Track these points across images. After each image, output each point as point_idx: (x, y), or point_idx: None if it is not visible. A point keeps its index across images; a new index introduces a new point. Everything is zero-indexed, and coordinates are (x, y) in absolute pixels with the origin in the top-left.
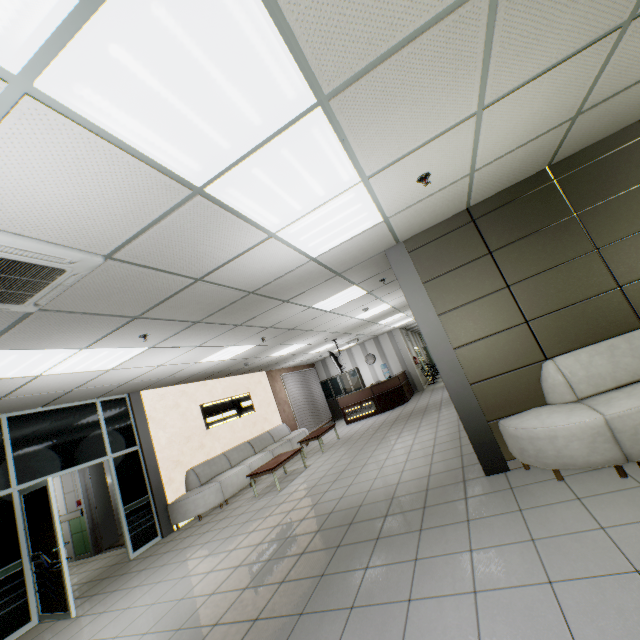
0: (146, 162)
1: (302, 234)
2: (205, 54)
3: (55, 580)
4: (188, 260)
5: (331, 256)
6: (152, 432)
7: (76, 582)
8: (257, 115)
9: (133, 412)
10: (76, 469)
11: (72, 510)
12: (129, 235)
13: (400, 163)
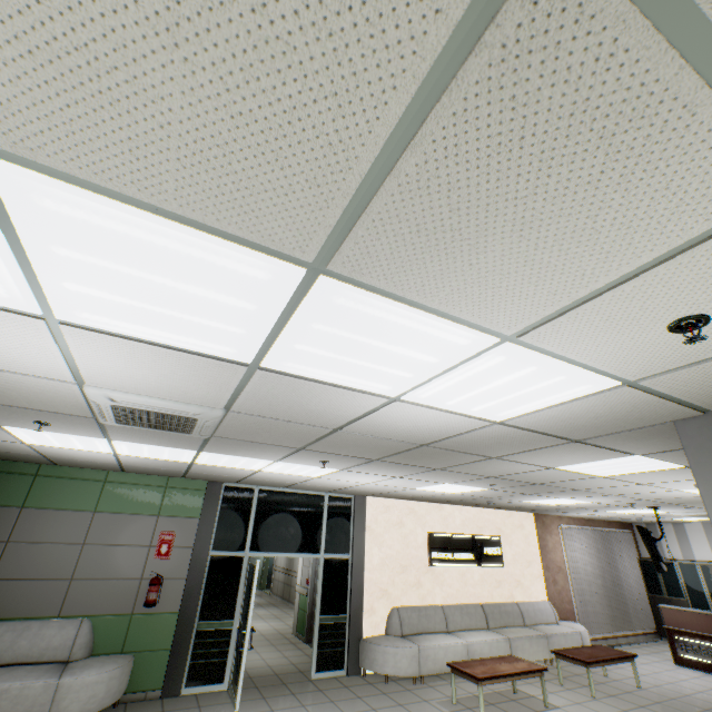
0: (184, 349)
1: (445, 398)
2: (132, 267)
3: (239, 660)
4: (306, 415)
5: (534, 421)
6: (366, 545)
7: (273, 665)
8: (243, 300)
9: (353, 516)
10: (292, 555)
11: (303, 584)
12: (227, 397)
13: (581, 310)
